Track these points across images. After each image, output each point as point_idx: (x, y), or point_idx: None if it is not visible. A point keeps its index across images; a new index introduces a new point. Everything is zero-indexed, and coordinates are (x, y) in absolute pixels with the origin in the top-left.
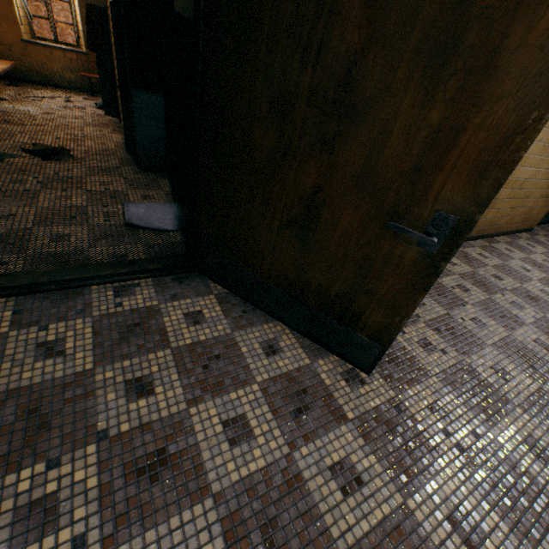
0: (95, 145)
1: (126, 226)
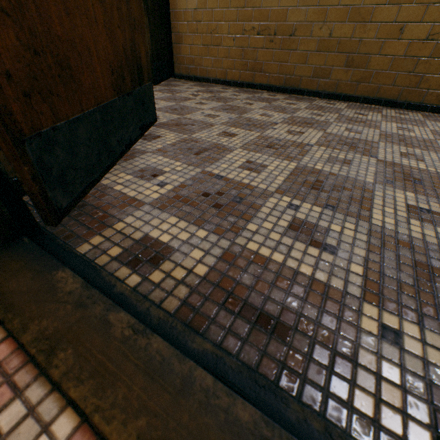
0: None
1: None
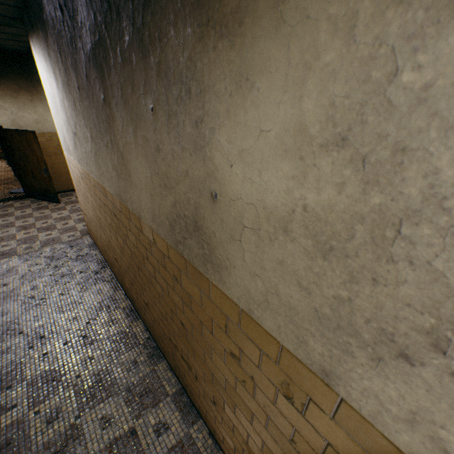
0: (4, 178)
1: (10, 194)
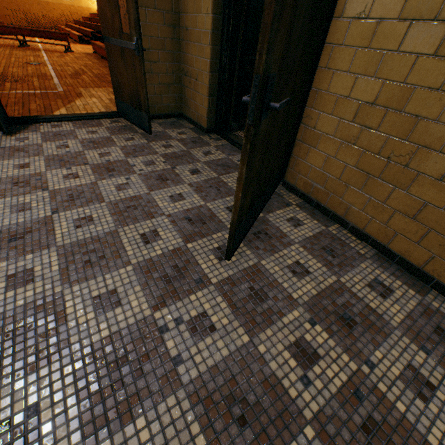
0: None
1: None
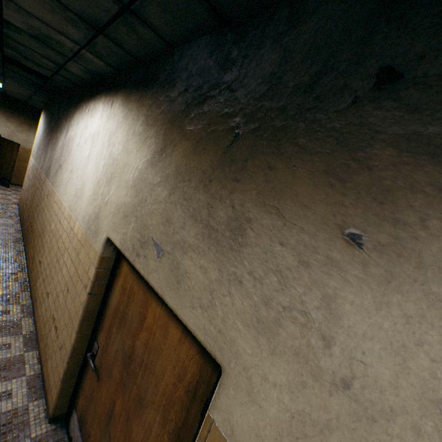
0: None
1: None
